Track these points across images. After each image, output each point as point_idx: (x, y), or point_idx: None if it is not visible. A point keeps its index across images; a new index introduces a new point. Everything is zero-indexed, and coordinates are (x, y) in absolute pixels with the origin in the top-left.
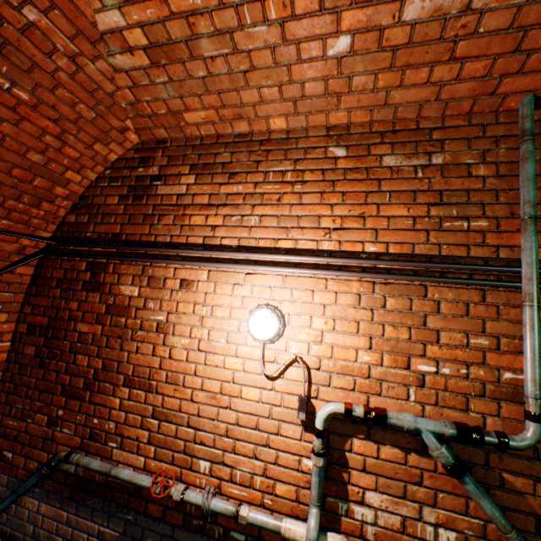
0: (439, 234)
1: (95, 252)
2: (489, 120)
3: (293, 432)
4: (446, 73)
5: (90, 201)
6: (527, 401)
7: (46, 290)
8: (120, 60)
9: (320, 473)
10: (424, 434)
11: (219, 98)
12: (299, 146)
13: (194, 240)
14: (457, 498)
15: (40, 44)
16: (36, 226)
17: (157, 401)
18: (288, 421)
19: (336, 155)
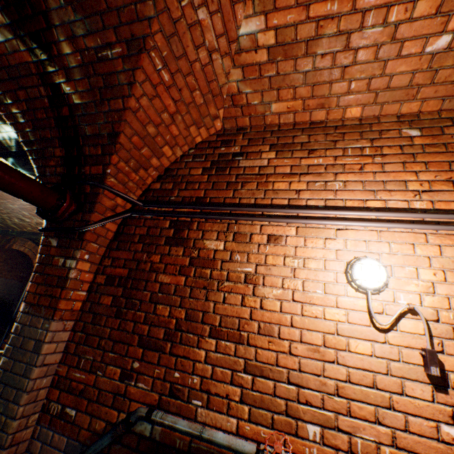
0: None
1: (179, 212)
2: None
3: (421, 392)
4: None
5: (174, 173)
6: None
7: (128, 244)
8: (243, 57)
9: None
10: None
11: (311, 90)
12: (373, 129)
13: (279, 202)
14: None
15: (196, 38)
16: (129, 189)
17: (249, 353)
18: (412, 378)
19: (410, 135)
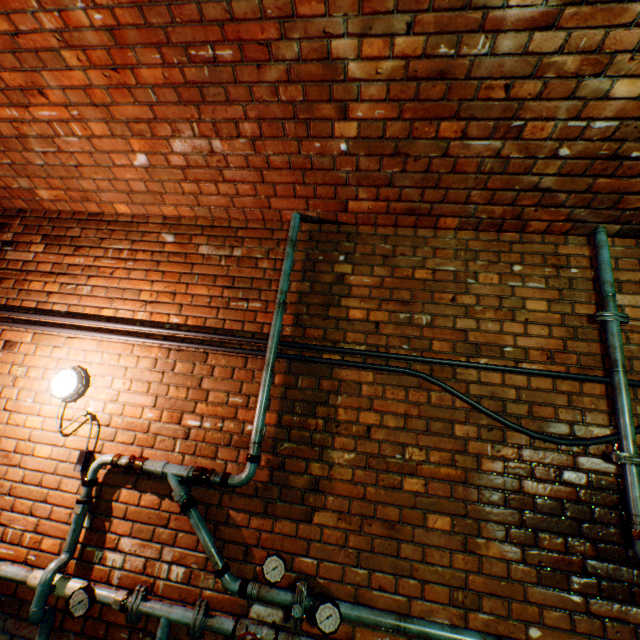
0: (227, 311)
1: None
2: (278, 226)
3: (73, 486)
4: (229, 190)
5: None
6: (251, 446)
7: None
8: None
9: (79, 520)
10: (170, 477)
11: (63, 182)
12: (140, 230)
13: (29, 304)
14: (193, 536)
15: None
16: None
17: None
18: (71, 476)
19: (166, 241)
